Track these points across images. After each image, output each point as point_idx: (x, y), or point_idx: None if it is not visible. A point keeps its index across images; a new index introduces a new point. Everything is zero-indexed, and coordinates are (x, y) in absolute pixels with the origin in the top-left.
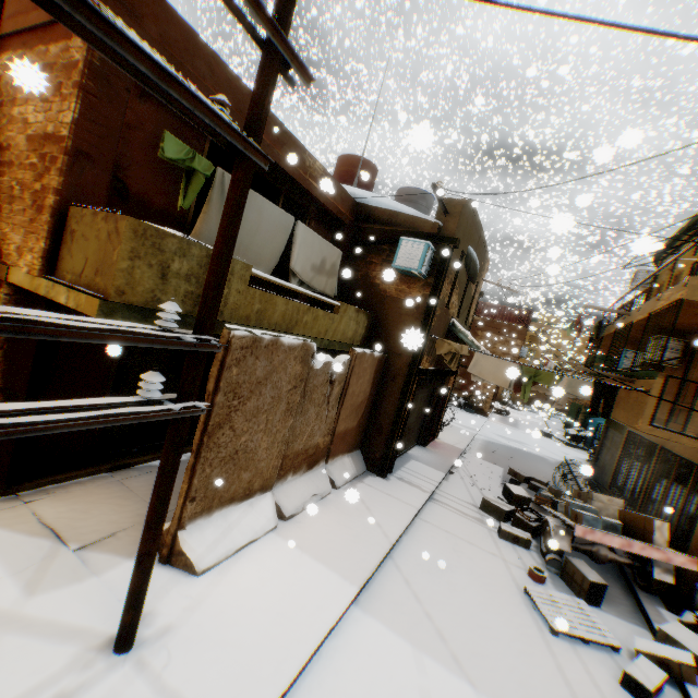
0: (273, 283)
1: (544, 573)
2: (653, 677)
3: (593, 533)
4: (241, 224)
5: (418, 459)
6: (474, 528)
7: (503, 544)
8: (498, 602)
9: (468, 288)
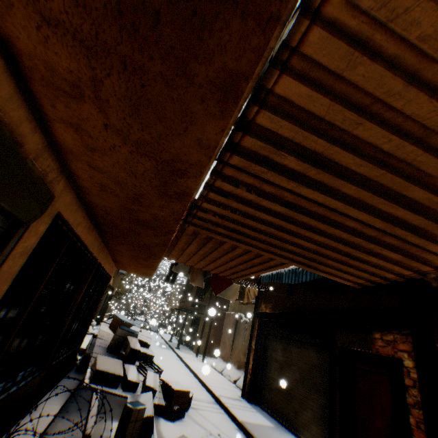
0: None
1: None
2: None
3: None
4: None
5: (275, 428)
6: None
7: None
8: None
9: None
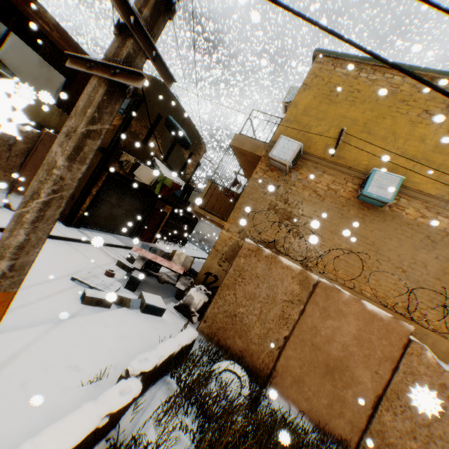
0: (1, 74)
1: (113, 272)
2: (100, 296)
3: (141, 251)
4: None
5: (116, 237)
6: (104, 258)
7: (112, 266)
8: (55, 265)
9: (177, 148)
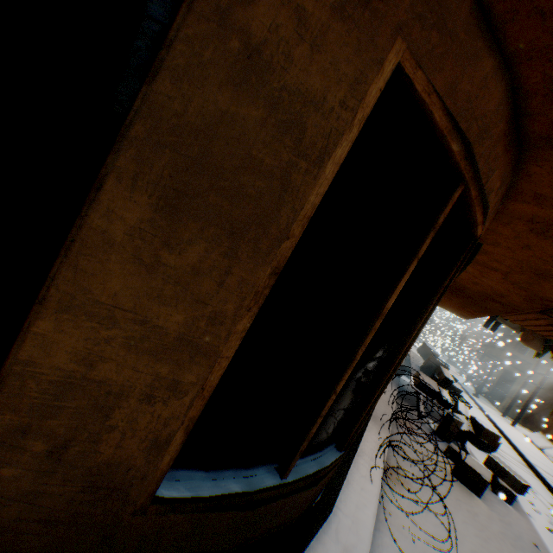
0: None
1: None
2: None
3: None
4: None
5: None
6: None
7: None
8: None
9: None
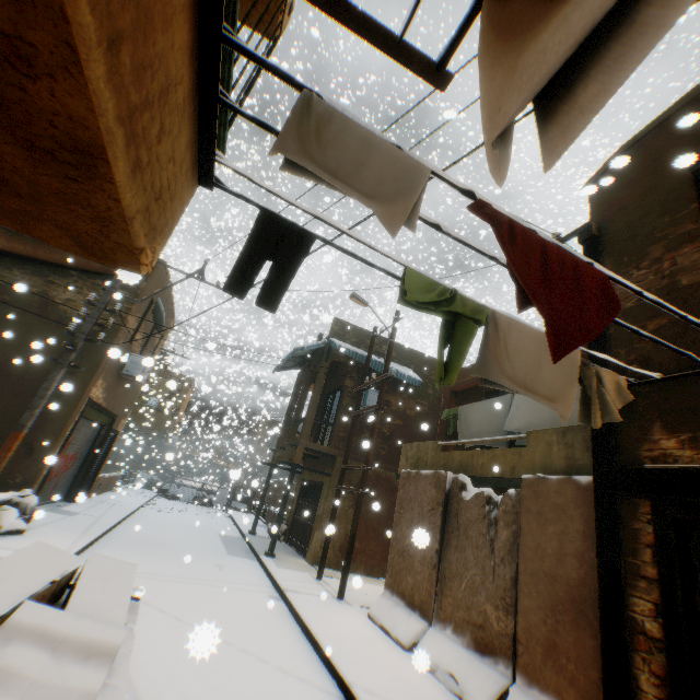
0: None
1: None
2: None
3: None
4: (474, 423)
5: None
6: None
7: None
8: None
9: None
